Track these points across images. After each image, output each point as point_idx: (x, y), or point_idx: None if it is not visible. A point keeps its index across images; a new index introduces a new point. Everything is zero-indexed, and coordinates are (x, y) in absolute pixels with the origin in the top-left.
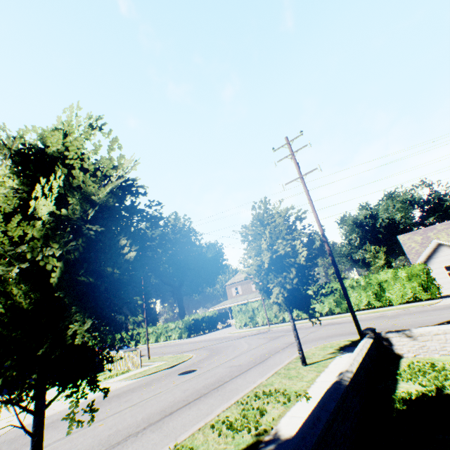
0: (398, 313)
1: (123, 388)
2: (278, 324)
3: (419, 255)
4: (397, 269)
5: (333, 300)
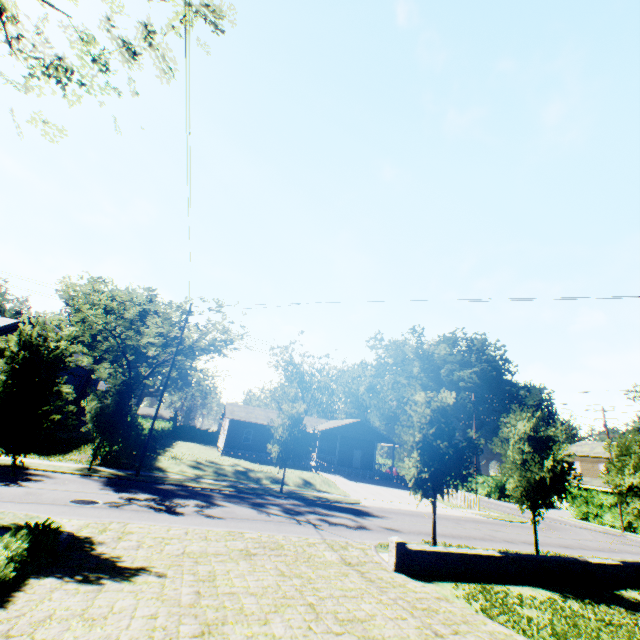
0: None
1: (482, 519)
2: (637, 534)
3: None
4: None
5: None
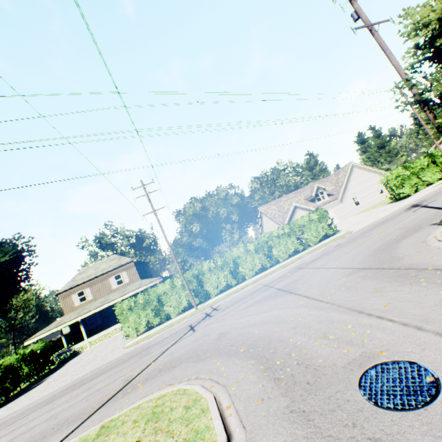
0: (347, 239)
1: None
2: (204, 303)
3: (283, 218)
4: (310, 213)
5: (263, 254)
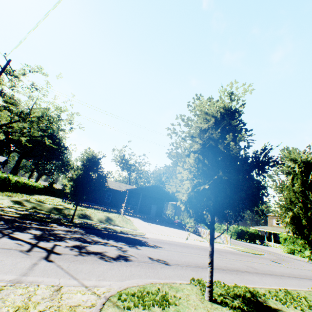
0: None
1: (236, 251)
2: None
3: None
4: None
5: None
